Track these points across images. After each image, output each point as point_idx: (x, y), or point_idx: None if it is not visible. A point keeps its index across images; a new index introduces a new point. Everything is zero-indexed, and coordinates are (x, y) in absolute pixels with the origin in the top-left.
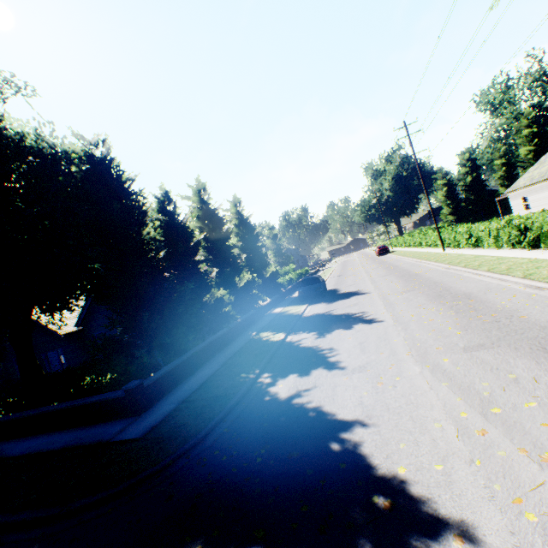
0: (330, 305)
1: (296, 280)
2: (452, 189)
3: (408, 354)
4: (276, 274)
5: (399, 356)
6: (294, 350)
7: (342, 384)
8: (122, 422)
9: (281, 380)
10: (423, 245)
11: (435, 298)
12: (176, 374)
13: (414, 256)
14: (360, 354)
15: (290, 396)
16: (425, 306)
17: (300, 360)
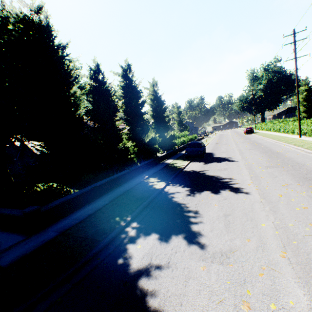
0: (206, 165)
1: (187, 142)
2: (310, 94)
3: (282, 255)
4: (173, 136)
5: (271, 255)
6: (166, 203)
7: (196, 278)
8: (16, 238)
9: (142, 238)
10: (281, 131)
11: (302, 180)
12: (76, 202)
13: (274, 138)
14: (224, 232)
15: (140, 269)
16: (294, 188)
17: (167, 216)
